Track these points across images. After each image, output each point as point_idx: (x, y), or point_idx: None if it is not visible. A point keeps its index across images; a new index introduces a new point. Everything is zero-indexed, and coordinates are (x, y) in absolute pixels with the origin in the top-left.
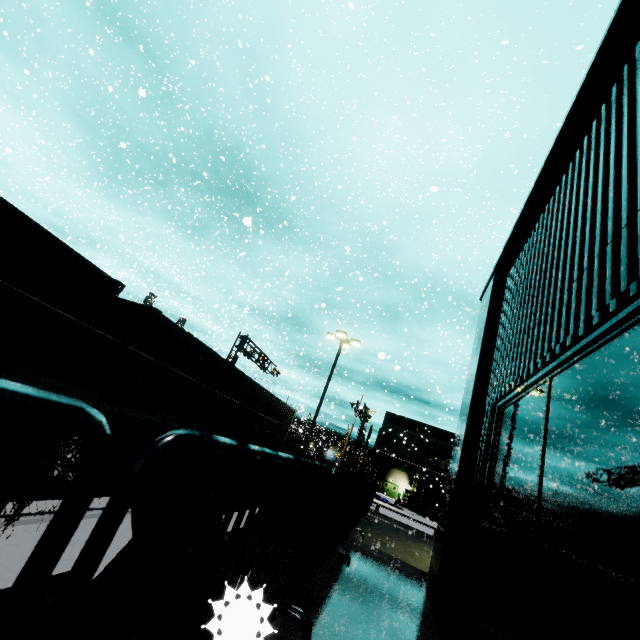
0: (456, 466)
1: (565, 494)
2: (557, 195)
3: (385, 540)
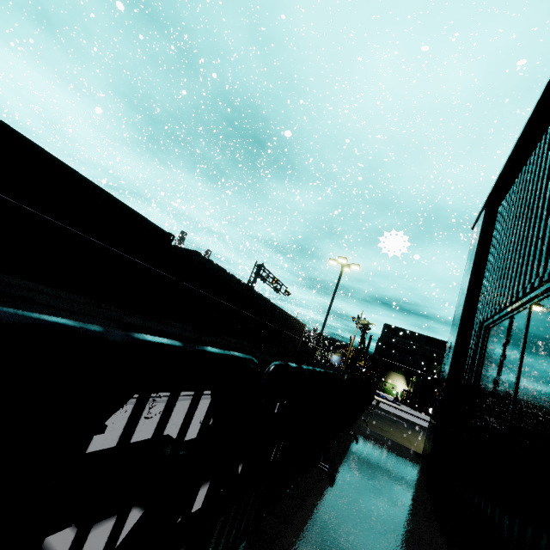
0: (446, 373)
1: (535, 399)
2: (548, 134)
3: (385, 428)
